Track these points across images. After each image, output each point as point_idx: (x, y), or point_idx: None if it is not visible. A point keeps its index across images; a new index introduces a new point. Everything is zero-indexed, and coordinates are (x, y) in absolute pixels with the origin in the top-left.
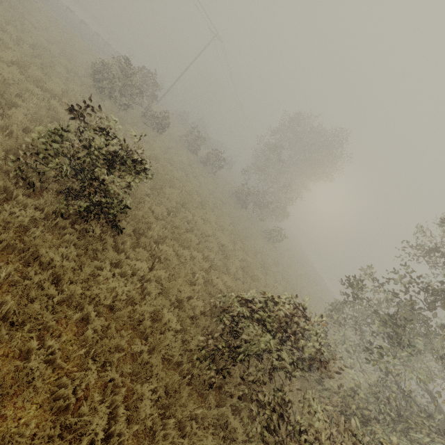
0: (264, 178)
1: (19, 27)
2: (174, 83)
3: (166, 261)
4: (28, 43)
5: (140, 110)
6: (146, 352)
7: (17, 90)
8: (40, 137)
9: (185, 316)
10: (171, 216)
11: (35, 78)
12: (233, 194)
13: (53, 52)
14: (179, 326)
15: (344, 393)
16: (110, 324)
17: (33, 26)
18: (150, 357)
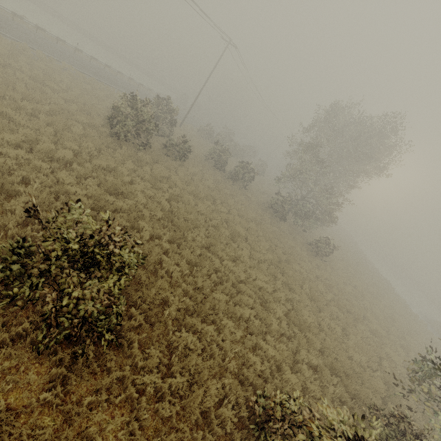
0: (302, 183)
1: (38, 97)
2: (194, 101)
3: (187, 349)
4: (46, 111)
5: (162, 141)
6: None
7: (22, 173)
8: (0, 268)
9: (212, 440)
10: (194, 271)
11: (45, 151)
12: (268, 207)
13: (71, 110)
14: None
15: None
16: None
17: (54, 89)
18: None
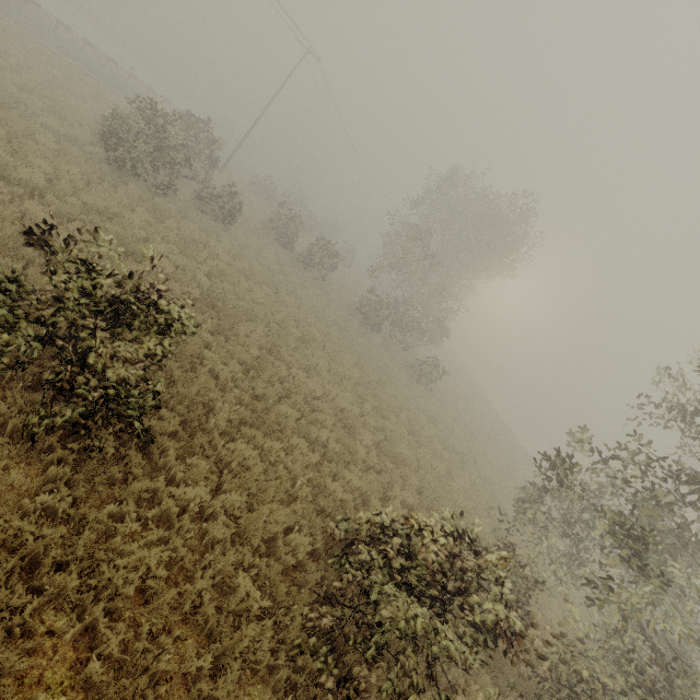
0: (405, 279)
1: None
2: (247, 133)
3: (243, 467)
4: None
5: (192, 187)
6: (208, 670)
7: None
8: None
9: (280, 569)
10: (251, 376)
11: None
12: (356, 310)
13: (32, 107)
14: (266, 602)
15: (558, 658)
16: (142, 623)
17: None
18: (217, 671)
